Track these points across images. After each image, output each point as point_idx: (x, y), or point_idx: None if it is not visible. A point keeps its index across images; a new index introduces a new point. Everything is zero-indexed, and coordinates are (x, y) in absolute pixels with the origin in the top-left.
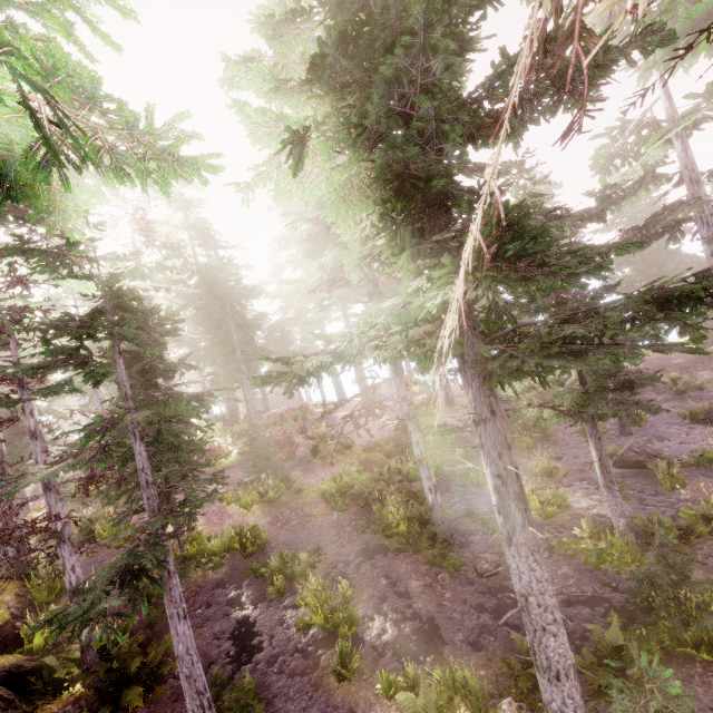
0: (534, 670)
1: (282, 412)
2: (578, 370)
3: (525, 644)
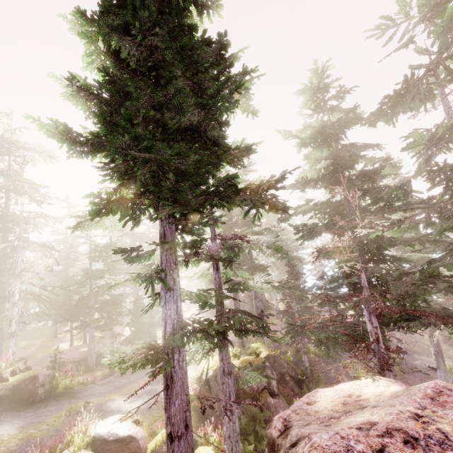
0: None
1: None
2: None
3: None
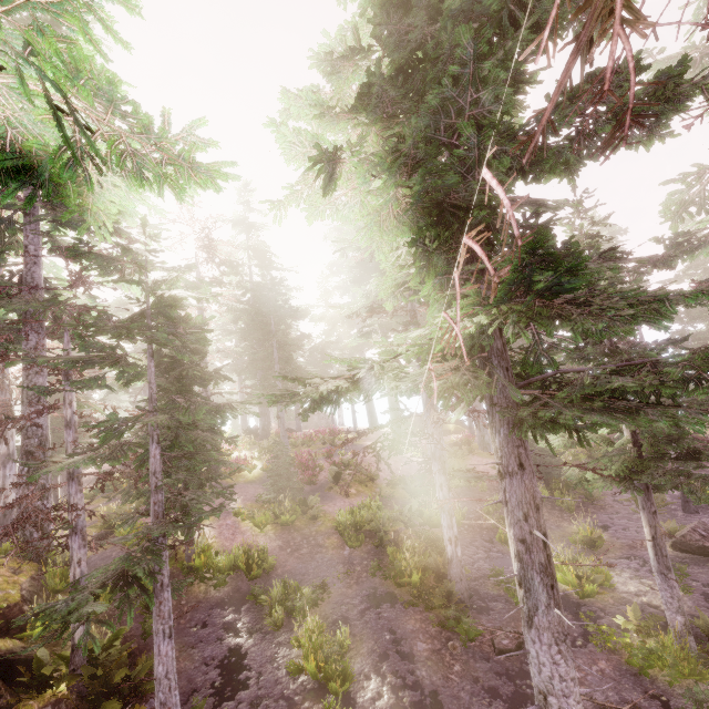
0: None
1: (311, 433)
2: (632, 430)
3: None
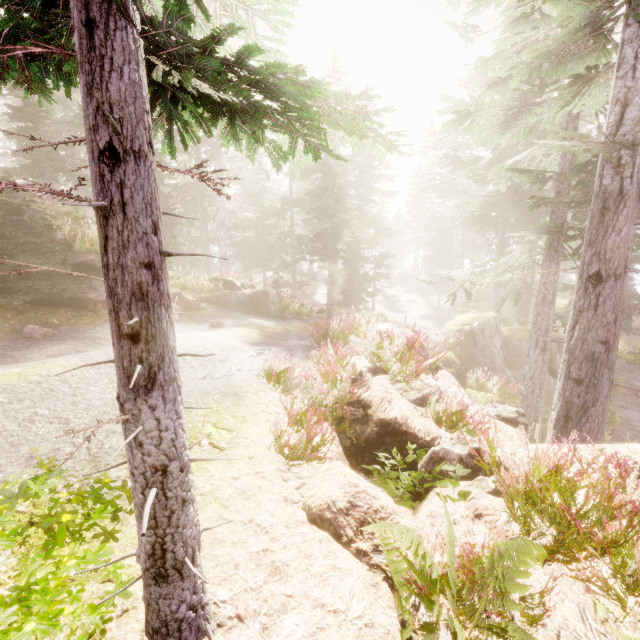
0: None
1: None
2: None
3: None
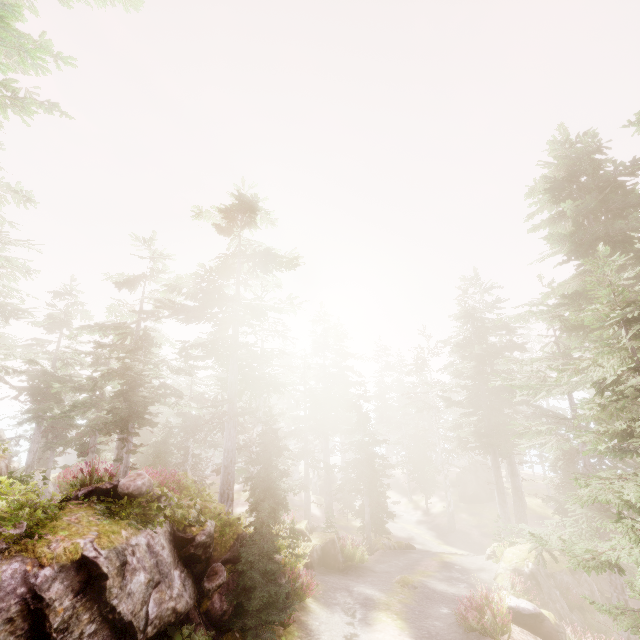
0: None
1: None
2: None
3: None
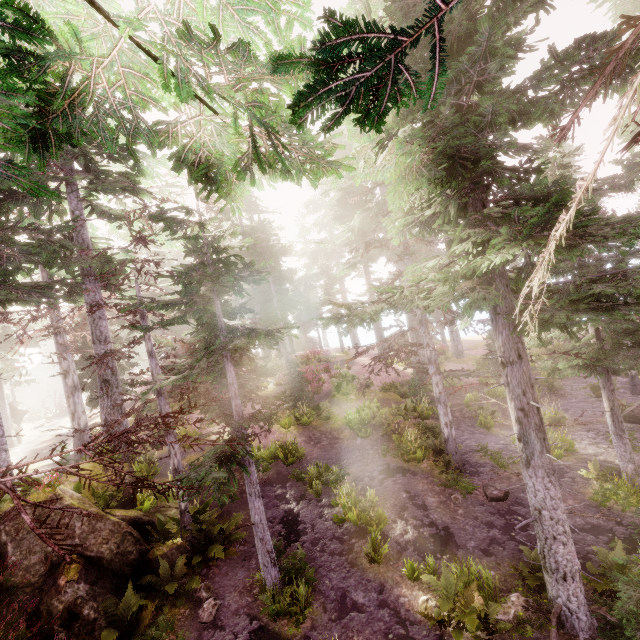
0: (540, 574)
1: (308, 354)
2: (596, 327)
3: (532, 554)
